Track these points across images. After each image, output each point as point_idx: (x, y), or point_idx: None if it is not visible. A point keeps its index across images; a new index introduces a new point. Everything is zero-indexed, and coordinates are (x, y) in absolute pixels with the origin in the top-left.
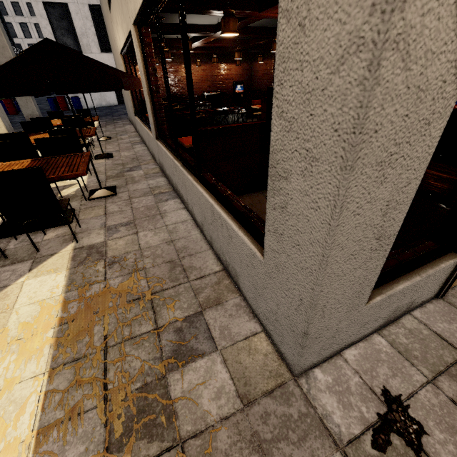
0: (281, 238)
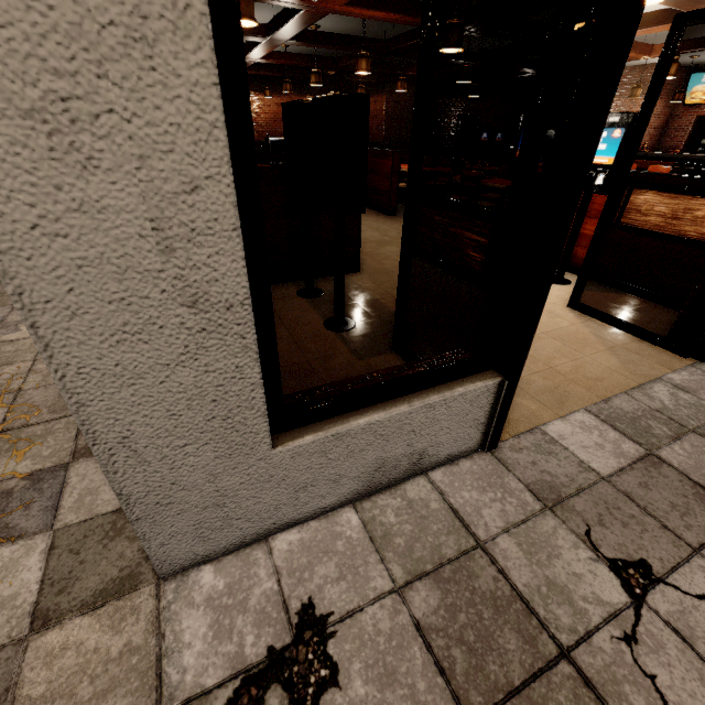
0: None
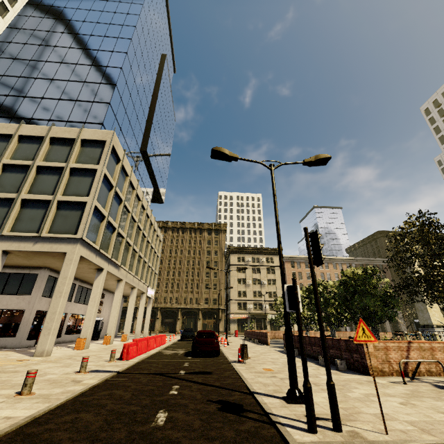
0: (20, 333)
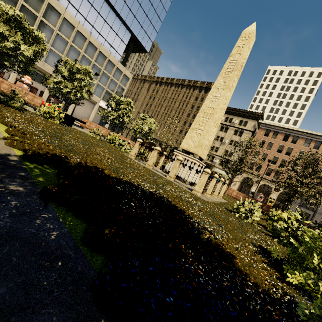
0: None
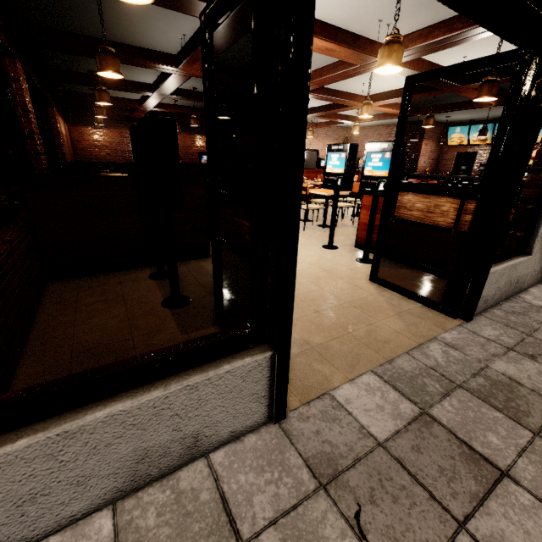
0: None
